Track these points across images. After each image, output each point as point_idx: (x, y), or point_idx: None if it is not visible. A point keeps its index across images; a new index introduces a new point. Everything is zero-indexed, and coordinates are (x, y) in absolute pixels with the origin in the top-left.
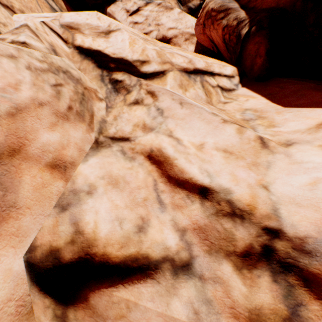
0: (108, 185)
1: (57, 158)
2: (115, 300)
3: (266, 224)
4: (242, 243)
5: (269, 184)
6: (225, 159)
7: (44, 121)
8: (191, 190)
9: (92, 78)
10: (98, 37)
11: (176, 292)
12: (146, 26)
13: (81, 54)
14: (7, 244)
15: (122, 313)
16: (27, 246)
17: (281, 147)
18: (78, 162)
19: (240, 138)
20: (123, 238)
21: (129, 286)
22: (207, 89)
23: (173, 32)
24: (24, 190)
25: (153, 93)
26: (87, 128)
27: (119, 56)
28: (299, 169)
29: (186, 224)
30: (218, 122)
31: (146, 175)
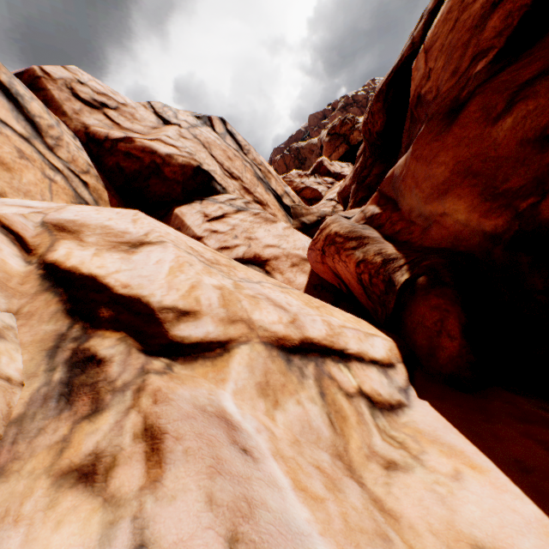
0: None
1: None
2: None
3: None
4: None
5: None
6: None
7: None
8: None
9: (31, 342)
10: (112, 250)
11: None
12: (229, 238)
13: (47, 277)
14: None
15: None
16: None
17: None
18: None
19: None
20: None
21: None
22: (332, 402)
23: (273, 252)
24: None
25: (158, 438)
26: None
27: (136, 291)
28: None
29: None
30: None
31: None
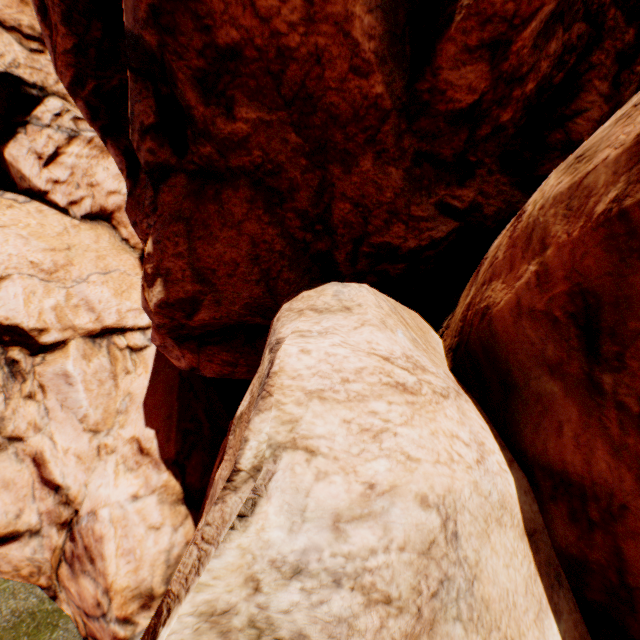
0: (2, 488)
1: None
2: (1, 551)
3: (78, 507)
4: (65, 518)
5: (89, 483)
6: (76, 464)
7: None
8: (52, 488)
9: None
10: None
11: (30, 544)
12: (73, 189)
13: None
14: None
15: (6, 556)
16: None
17: (106, 455)
18: None
19: (90, 446)
20: (8, 523)
21: (7, 545)
22: (114, 354)
23: (116, 201)
24: None
25: (44, 387)
26: None
27: (14, 321)
28: (103, 474)
29: (45, 510)
30: (81, 429)
31: (30, 476)
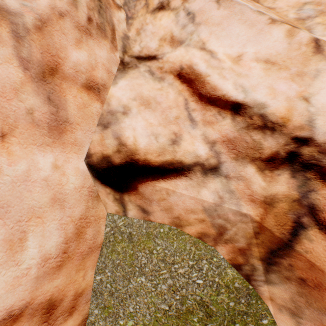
0: (140, 106)
1: (89, 79)
2: (158, 189)
3: (297, 135)
4: (268, 151)
5: (312, 96)
6: (265, 72)
7: (69, 37)
8: (223, 107)
9: None
10: None
11: (205, 185)
12: None
13: None
14: (71, 151)
15: (163, 197)
16: (85, 154)
17: None
18: (109, 85)
19: (289, 43)
20: (159, 149)
21: (168, 180)
22: None
23: None
24: (71, 109)
25: None
26: (110, 46)
27: None
28: None
29: (216, 138)
30: (264, 23)
31: (176, 96)
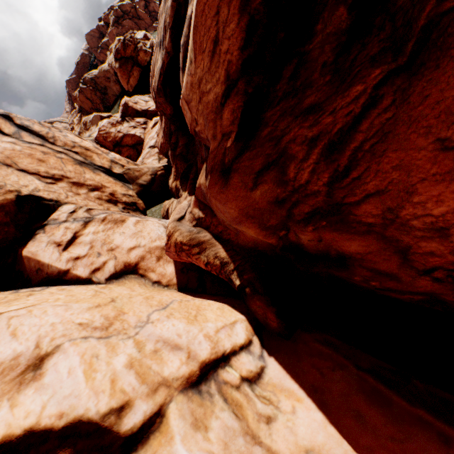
0: None
1: None
2: None
3: None
4: None
5: None
6: None
7: None
8: None
9: None
10: (22, 388)
11: None
12: (94, 258)
13: None
14: None
15: None
16: None
17: None
18: None
19: None
20: None
21: None
22: (232, 400)
23: (138, 253)
24: None
25: None
26: None
27: (72, 415)
28: None
29: None
30: None
31: None
